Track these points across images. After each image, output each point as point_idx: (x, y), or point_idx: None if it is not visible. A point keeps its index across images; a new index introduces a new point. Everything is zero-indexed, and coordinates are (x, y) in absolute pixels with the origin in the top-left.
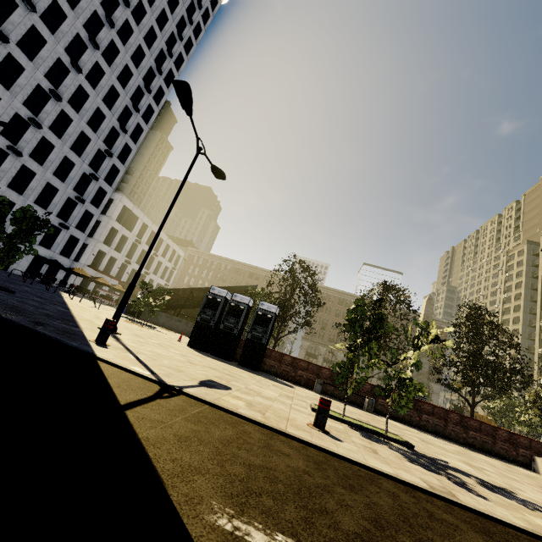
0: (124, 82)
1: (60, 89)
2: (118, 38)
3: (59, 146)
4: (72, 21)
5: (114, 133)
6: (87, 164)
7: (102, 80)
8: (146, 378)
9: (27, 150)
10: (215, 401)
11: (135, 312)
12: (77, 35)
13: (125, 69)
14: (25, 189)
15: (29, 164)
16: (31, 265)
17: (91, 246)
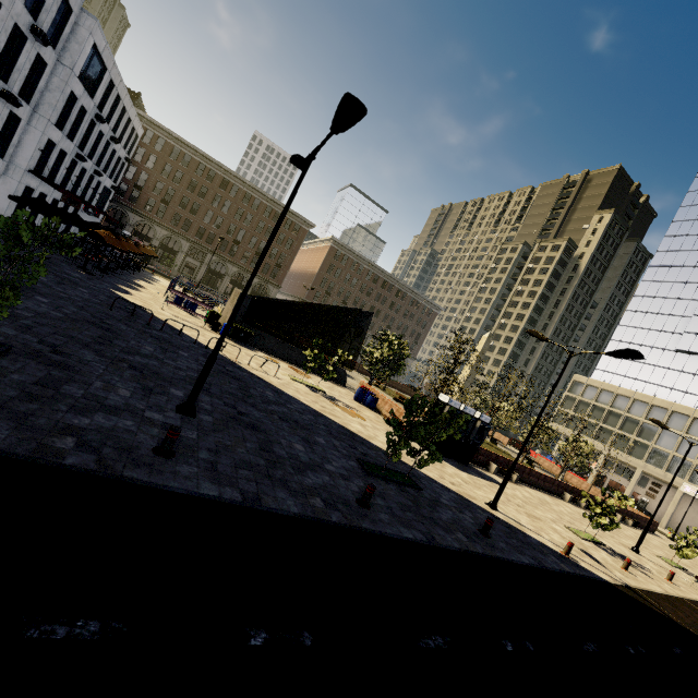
0: None
1: None
2: None
3: None
4: None
5: None
6: None
7: None
8: (623, 586)
9: None
10: (633, 585)
11: (247, 340)
12: None
13: None
14: None
15: None
16: None
17: (32, 128)
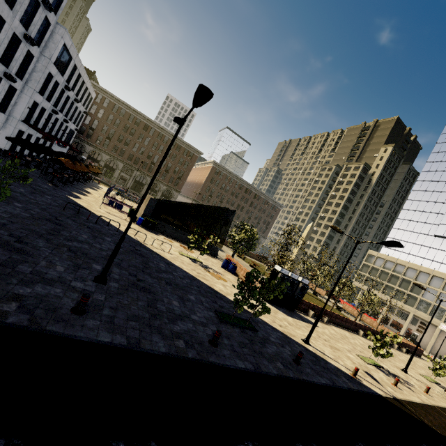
0: None
1: None
2: None
3: None
4: None
5: None
6: None
7: None
8: (391, 398)
9: None
10: (399, 397)
11: (153, 228)
12: None
13: None
14: None
15: None
16: None
17: (24, 95)
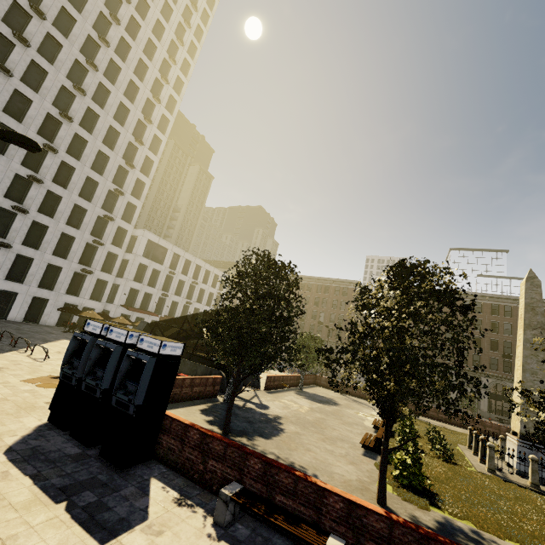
0: (123, 120)
1: (56, 142)
2: (106, 79)
3: (67, 196)
4: (54, 76)
5: (123, 171)
6: (100, 207)
7: (97, 124)
8: None
9: (35, 206)
10: None
11: None
12: (63, 88)
13: (121, 107)
14: (41, 243)
15: (39, 219)
16: (64, 314)
17: (122, 285)
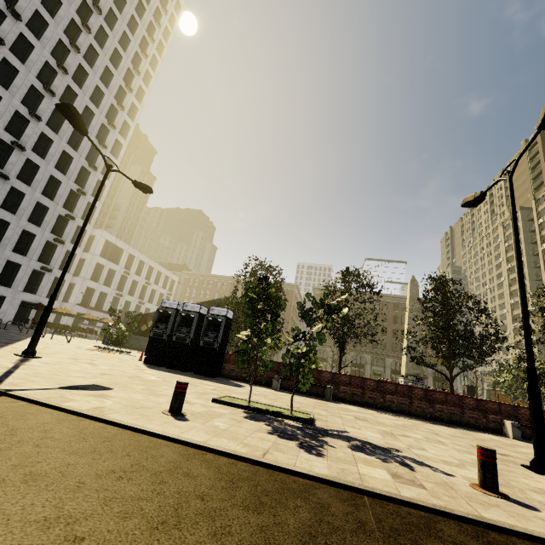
0: (87, 123)
1: (22, 139)
2: (74, 83)
3: (30, 193)
4: (24, 75)
5: (85, 172)
6: (61, 206)
7: (63, 125)
8: None
9: None
10: (41, 398)
11: (117, 341)
12: (32, 87)
13: (86, 110)
14: (1, 239)
15: (1, 215)
16: (19, 312)
17: (78, 284)
